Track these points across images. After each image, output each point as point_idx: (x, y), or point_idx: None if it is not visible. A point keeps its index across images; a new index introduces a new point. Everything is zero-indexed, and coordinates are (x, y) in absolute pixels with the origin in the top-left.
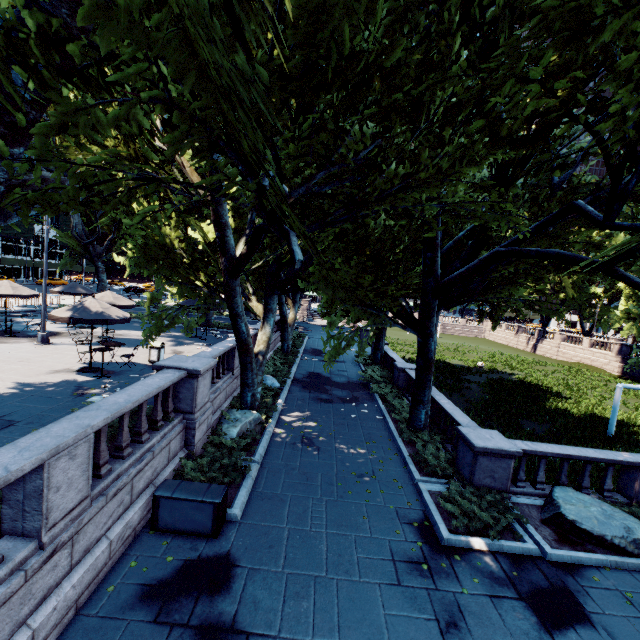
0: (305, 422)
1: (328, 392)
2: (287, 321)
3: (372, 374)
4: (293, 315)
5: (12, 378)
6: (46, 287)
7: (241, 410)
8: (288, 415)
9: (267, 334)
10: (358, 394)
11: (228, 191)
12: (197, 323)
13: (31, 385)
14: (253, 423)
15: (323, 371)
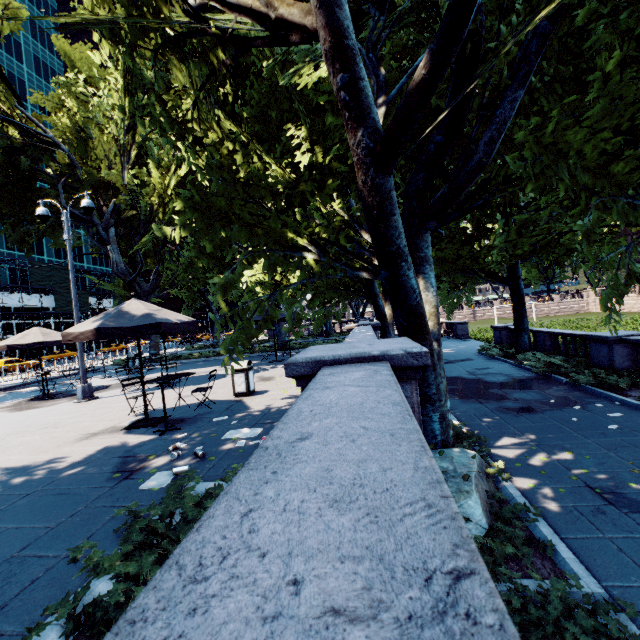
0: (547, 454)
1: (507, 397)
2: (386, 318)
3: (552, 360)
4: (389, 310)
5: (11, 460)
6: (78, 319)
7: (434, 451)
8: (497, 445)
9: (431, 301)
10: (557, 392)
11: (314, 75)
12: (274, 342)
13: (37, 469)
14: (482, 476)
15: (459, 373)
